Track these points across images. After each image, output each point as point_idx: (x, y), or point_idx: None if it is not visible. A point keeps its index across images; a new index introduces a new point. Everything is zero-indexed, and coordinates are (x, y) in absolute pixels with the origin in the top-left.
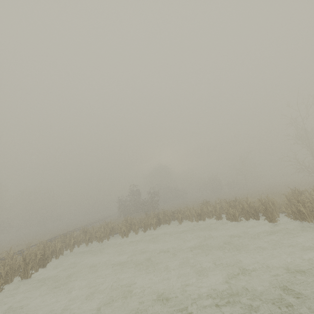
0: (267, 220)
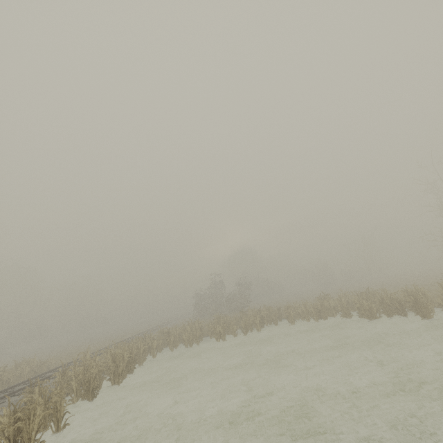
0: (418, 315)
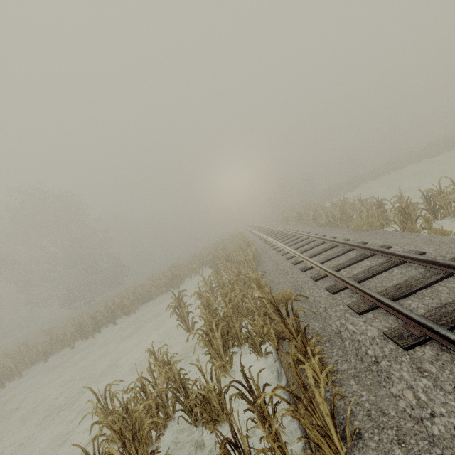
0: None
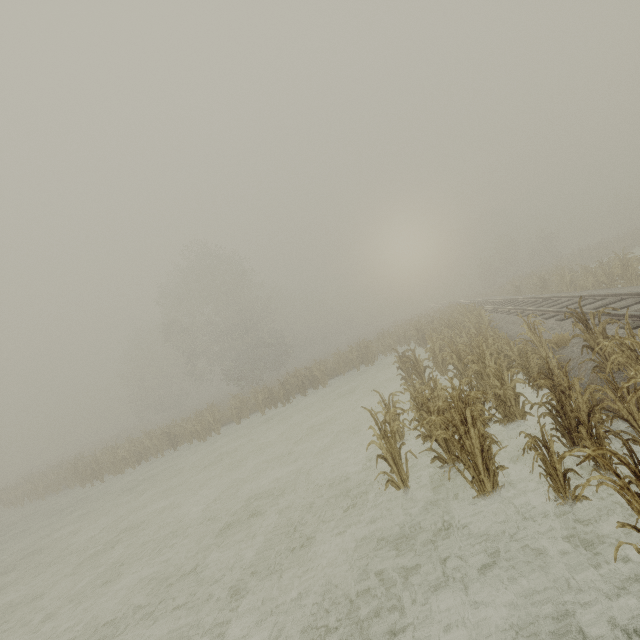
0: None
